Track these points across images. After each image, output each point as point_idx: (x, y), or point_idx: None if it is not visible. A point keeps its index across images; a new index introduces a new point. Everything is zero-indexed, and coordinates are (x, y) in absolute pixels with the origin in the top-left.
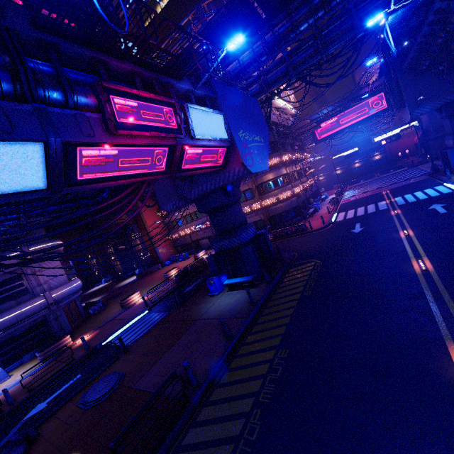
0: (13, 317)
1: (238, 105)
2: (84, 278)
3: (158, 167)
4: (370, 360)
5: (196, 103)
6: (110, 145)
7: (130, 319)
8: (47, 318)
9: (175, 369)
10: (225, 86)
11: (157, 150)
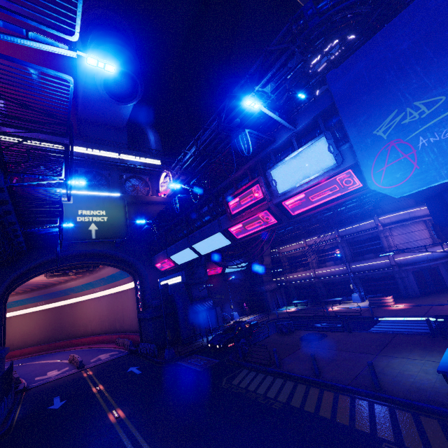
0: (366, 265)
1: (407, 45)
2: None
3: (270, 221)
4: (224, 444)
5: (326, 118)
6: (237, 224)
7: (421, 315)
8: (394, 275)
9: (303, 357)
10: (366, 44)
11: (261, 215)
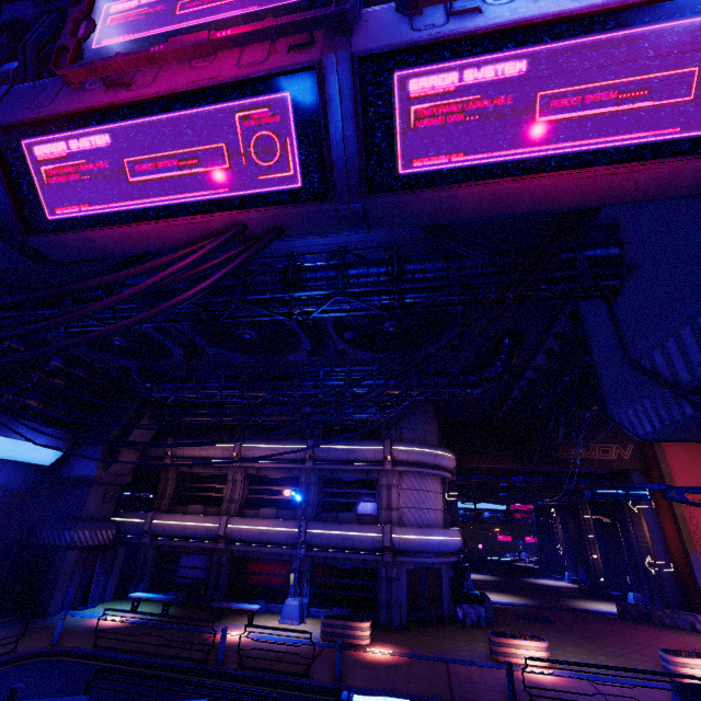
0: (339, 536)
1: None
2: (546, 552)
3: (270, 176)
4: None
5: None
6: (88, 123)
7: (448, 697)
8: (378, 570)
9: None
10: None
11: (244, 112)
